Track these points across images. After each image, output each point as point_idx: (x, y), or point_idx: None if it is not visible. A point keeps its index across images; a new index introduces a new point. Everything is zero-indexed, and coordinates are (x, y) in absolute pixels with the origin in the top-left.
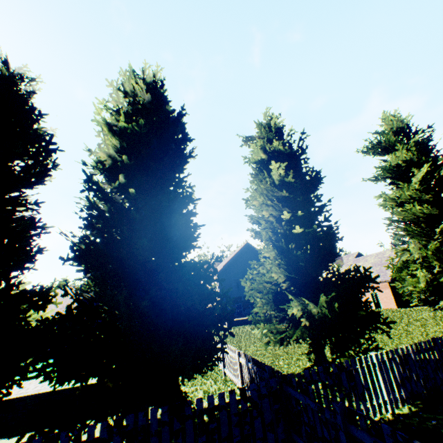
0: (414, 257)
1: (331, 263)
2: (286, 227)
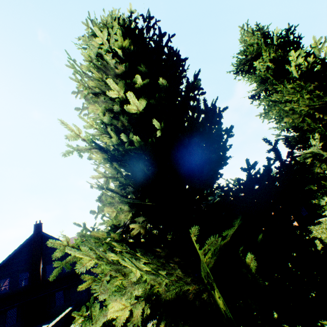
0: (324, 154)
1: (220, 168)
2: (127, 117)
